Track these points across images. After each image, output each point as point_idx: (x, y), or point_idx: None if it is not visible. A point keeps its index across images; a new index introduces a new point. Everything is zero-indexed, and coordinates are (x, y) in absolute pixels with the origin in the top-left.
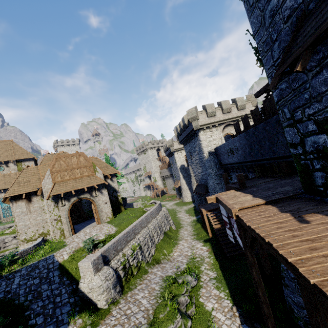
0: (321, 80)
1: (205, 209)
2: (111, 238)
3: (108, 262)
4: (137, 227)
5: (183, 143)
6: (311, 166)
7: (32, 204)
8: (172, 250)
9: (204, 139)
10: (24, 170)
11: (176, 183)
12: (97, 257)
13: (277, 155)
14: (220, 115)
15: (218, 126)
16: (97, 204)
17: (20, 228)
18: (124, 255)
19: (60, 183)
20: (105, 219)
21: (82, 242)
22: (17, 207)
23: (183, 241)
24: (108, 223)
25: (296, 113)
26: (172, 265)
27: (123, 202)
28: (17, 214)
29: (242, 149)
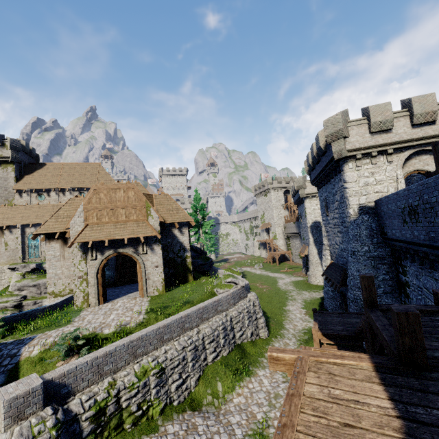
0: None
1: (321, 329)
2: (121, 337)
3: (69, 396)
4: (172, 328)
5: (317, 184)
6: None
7: (68, 248)
8: (234, 387)
9: (353, 179)
10: (70, 202)
11: (302, 249)
12: (26, 391)
13: None
14: (402, 129)
15: (394, 153)
16: (141, 266)
17: (49, 276)
18: (113, 385)
19: (93, 226)
20: (151, 291)
21: (59, 336)
22: (50, 249)
23: (267, 371)
24: (151, 299)
25: None
26: (209, 435)
27: (206, 265)
28: (49, 258)
29: None
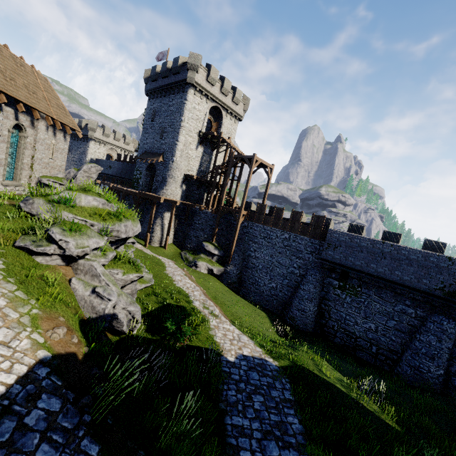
0: (143, 165)
1: None
2: None
3: None
4: None
5: None
6: (135, 181)
7: None
8: None
9: (92, 148)
10: None
11: None
12: None
13: (131, 178)
14: (111, 139)
15: (106, 145)
16: None
17: None
18: None
19: None
20: None
21: None
22: None
23: None
24: None
25: (138, 168)
26: None
27: None
28: None
29: (117, 169)
